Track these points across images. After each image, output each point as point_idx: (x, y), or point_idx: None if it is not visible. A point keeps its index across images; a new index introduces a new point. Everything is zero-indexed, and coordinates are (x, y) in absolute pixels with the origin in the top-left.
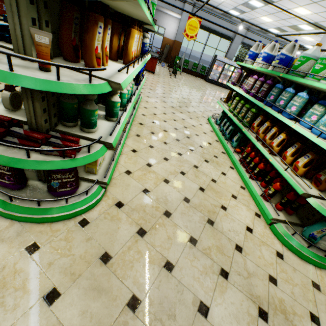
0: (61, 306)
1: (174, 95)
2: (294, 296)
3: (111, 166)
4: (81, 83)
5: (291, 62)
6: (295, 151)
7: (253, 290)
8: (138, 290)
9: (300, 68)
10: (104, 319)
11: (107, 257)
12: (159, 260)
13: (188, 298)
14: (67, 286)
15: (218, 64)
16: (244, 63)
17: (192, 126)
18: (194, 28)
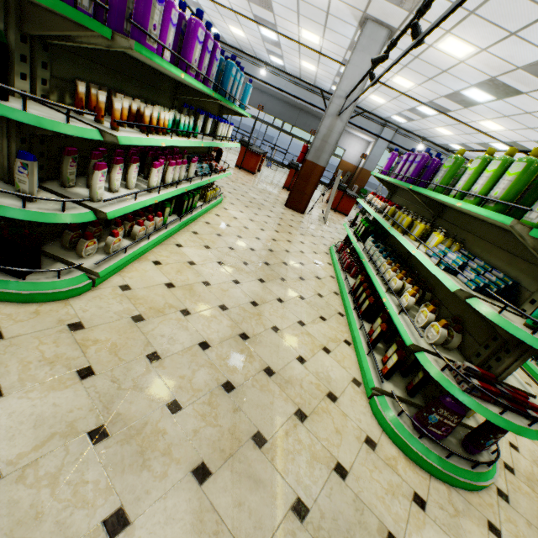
0: None
1: None
2: None
3: None
4: None
5: None
6: None
7: None
8: None
9: None
10: None
11: None
12: None
13: None
14: None
15: None
16: None
17: None
18: None
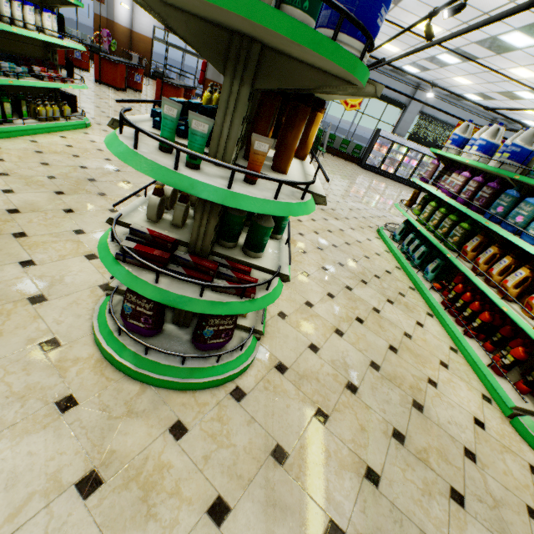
0: (235, 528)
1: None
2: None
3: None
4: (295, 201)
5: (529, 158)
6: None
7: (508, 530)
8: (336, 512)
9: None
10: None
11: (282, 453)
12: (355, 465)
13: (412, 533)
14: (236, 495)
15: (382, 143)
16: (446, 152)
17: (357, 242)
18: None
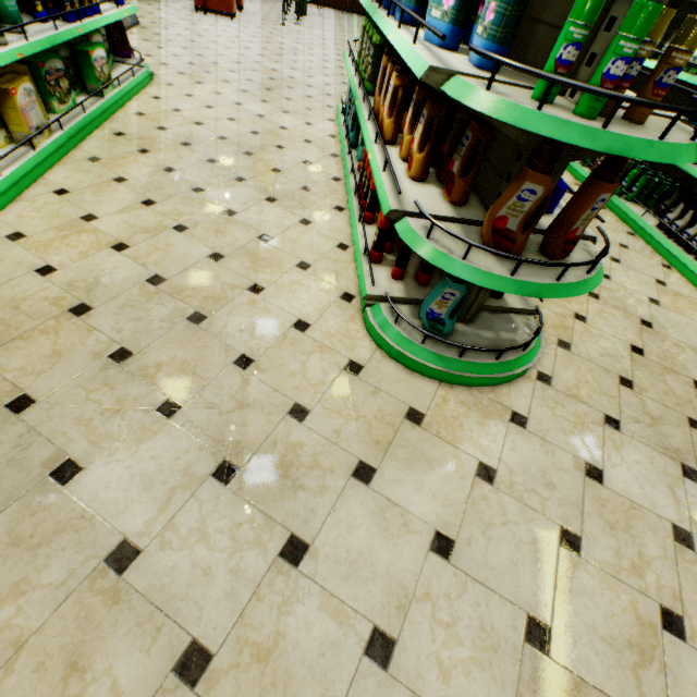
0: None
1: (267, 64)
2: (337, 438)
3: None
4: None
5: None
6: (413, 113)
7: (231, 432)
8: None
9: None
10: None
11: None
12: None
13: (39, 455)
14: None
15: None
16: None
17: (279, 129)
18: None
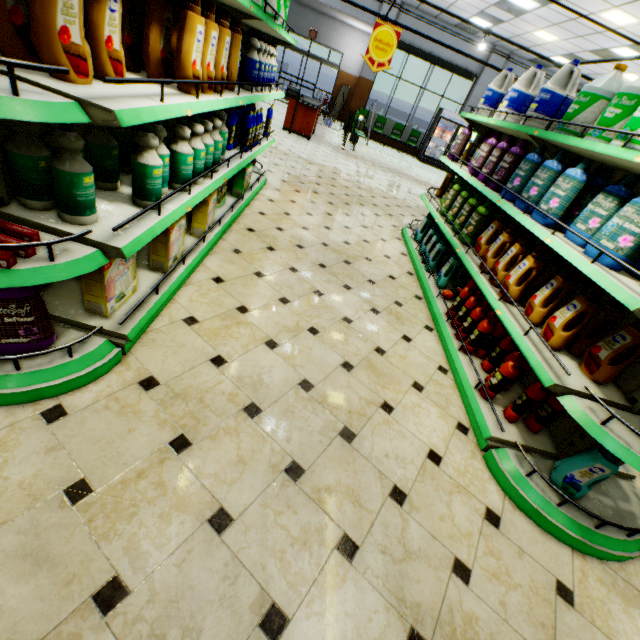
0: None
1: (341, 181)
2: (504, 612)
3: (149, 304)
4: None
5: (563, 109)
6: (551, 294)
7: (409, 589)
8: (132, 566)
9: (577, 117)
10: (27, 625)
11: (83, 490)
12: (201, 506)
13: (245, 594)
14: None
15: (445, 128)
16: (474, 115)
17: (363, 242)
18: (387, 47)
